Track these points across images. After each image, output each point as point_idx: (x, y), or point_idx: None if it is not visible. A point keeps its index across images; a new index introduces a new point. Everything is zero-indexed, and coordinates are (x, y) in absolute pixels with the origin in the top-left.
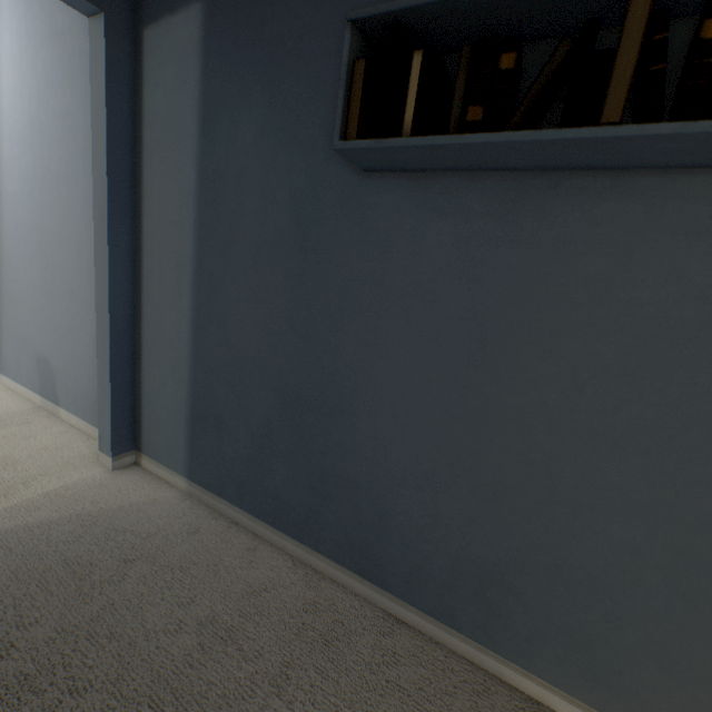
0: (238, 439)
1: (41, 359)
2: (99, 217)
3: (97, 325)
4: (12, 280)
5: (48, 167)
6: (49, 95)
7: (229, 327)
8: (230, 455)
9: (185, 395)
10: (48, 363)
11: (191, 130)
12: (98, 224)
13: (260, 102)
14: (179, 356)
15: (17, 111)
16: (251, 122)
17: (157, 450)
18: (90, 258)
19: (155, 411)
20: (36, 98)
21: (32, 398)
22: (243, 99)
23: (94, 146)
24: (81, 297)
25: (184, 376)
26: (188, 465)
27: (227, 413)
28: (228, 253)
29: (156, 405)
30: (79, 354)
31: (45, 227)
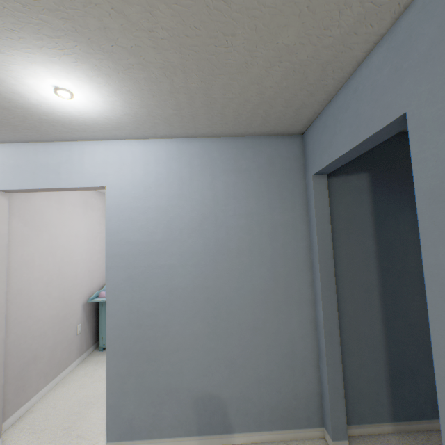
0: (427, 376)
1: (202, 398)
2: (325, 274)
3: (325, 343)
4: (154, 337)
5: (224, 244)
6: (228, 201)
7: (410, 315)
8: (424, 388)
9: (382, 365)
10: (214, 397)
11: (368, 224)
12: (324, 278)
13: (409, 214)
14: (374, 342)
15: (181, 209)
16: (406, 221)
17: (361, 415)
18: (278, 299)
19: (356, 387)
20: (210, 202)
21: (181, 444)
22: (399, 212)
23: (318, 236)
24: (267, 329)
25: (379, 354)
26: (391, 412)
27: (416, 363)
28: (402, 278)
29: (357, 382)
30: (264, 374)
31: (216, 286)
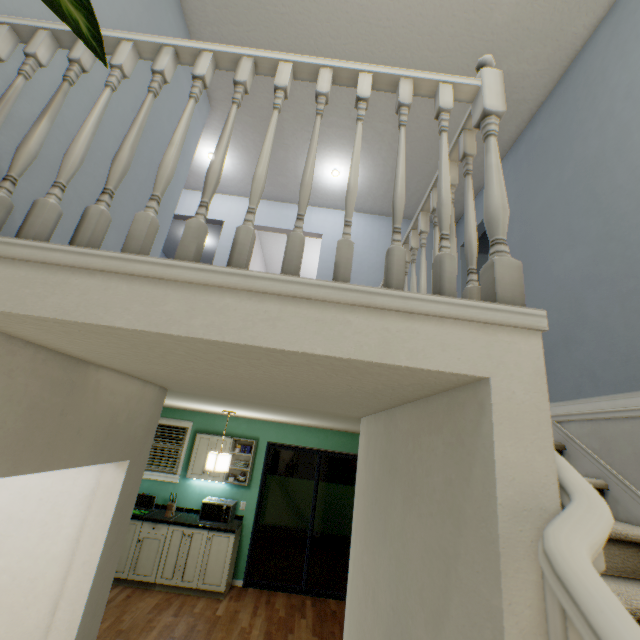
0: None
1: None
2: None
3: None
4: None
5: None
6: None
7: None
8: None
9: None
10: None
11: None
12: None
13: None
14: None
15: (370, 255)
16: None
17: None
18: None
19: None
20: None
21: None
22: None
23: (462, 282)
24: None
25: None
26: None
27: None
28: None
29: None
30: None
31: None
